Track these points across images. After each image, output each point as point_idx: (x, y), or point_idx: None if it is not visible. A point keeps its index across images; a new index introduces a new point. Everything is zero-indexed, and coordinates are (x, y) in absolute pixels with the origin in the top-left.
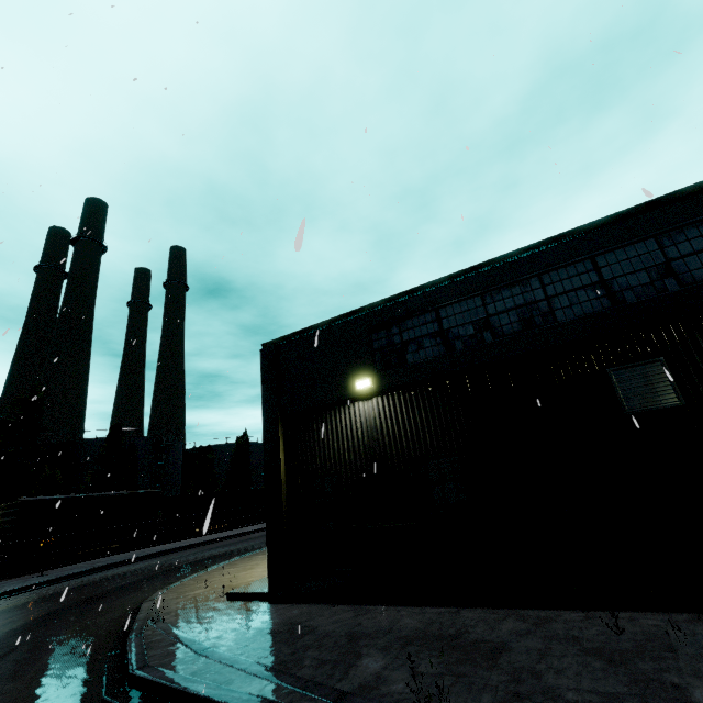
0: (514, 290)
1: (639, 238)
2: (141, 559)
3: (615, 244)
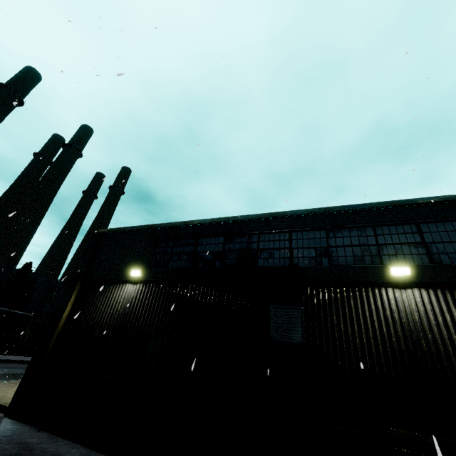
0: (243, 239)
1: (317, 228)
2: None
3: (303, 227)
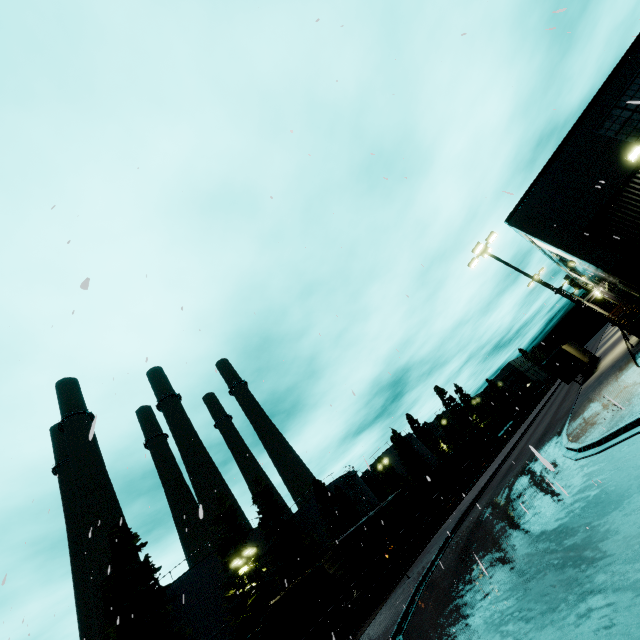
0: None
1: None
2: (458, 525)
3: None
